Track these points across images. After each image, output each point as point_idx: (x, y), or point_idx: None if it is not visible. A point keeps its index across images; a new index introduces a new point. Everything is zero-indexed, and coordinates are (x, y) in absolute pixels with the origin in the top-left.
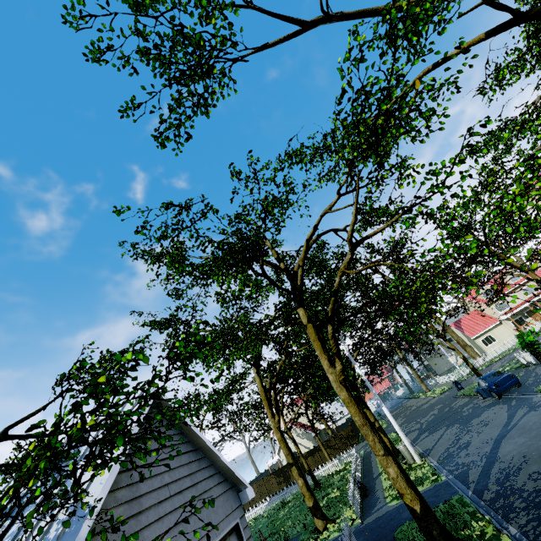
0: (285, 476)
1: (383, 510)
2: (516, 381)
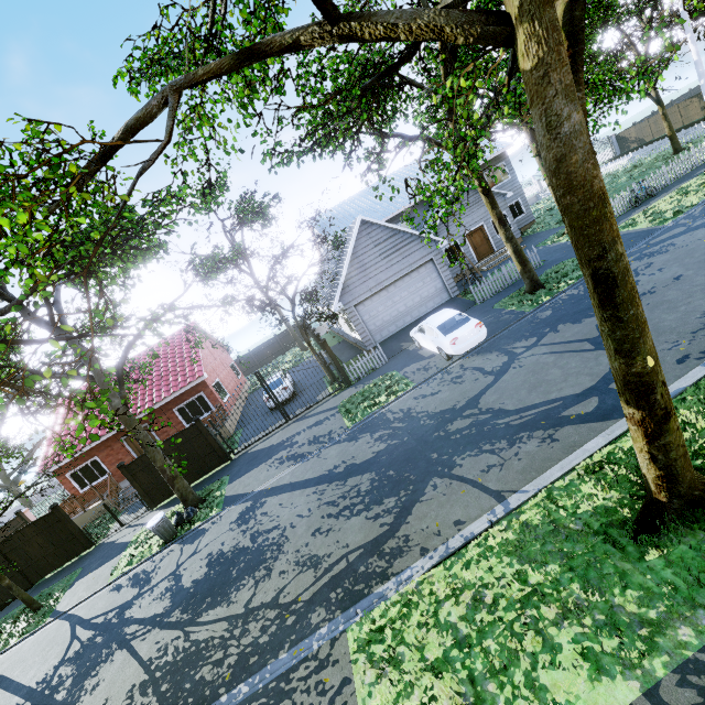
0: None
1: None
2: None
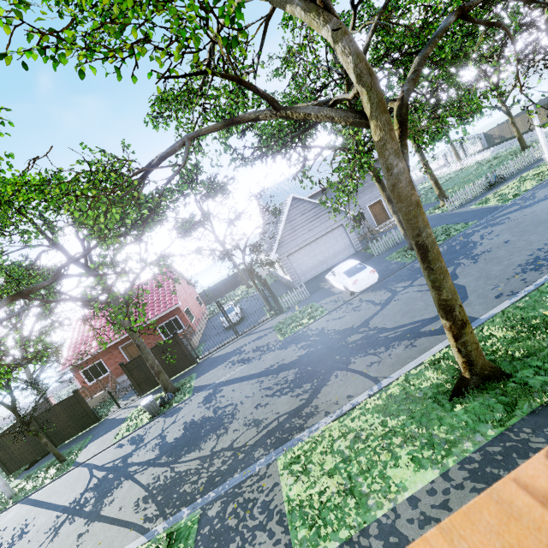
0: None
1: (464, 209)
2: None
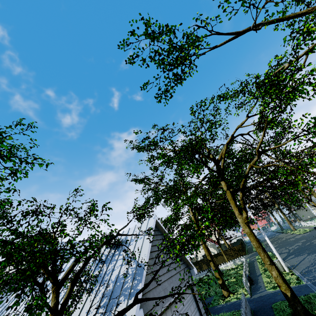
0: (199, 266)
1: (264, 293)
2: None
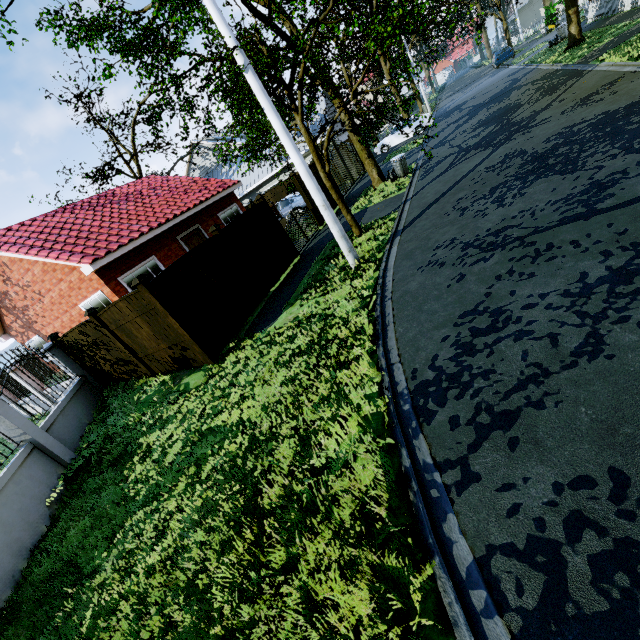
0: None
1: None
2: (510, 56)
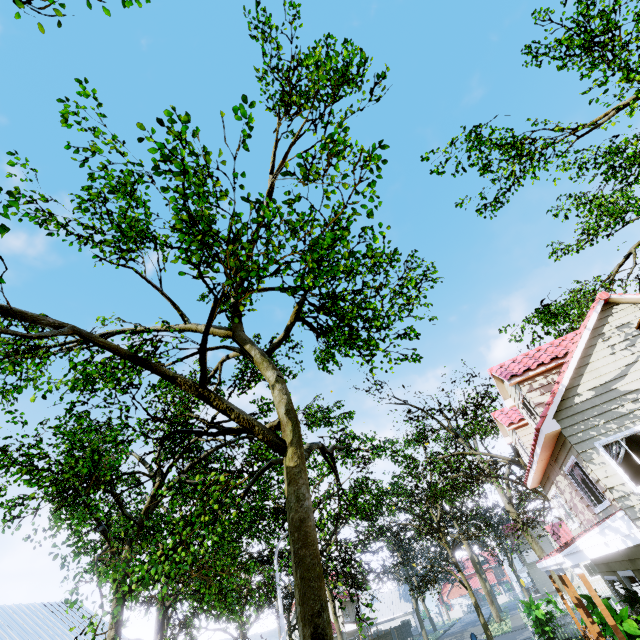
0: None
1: None
2: None
